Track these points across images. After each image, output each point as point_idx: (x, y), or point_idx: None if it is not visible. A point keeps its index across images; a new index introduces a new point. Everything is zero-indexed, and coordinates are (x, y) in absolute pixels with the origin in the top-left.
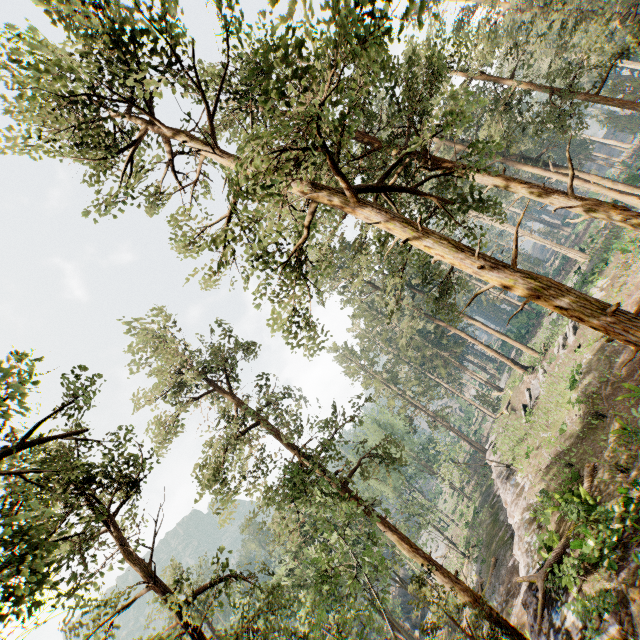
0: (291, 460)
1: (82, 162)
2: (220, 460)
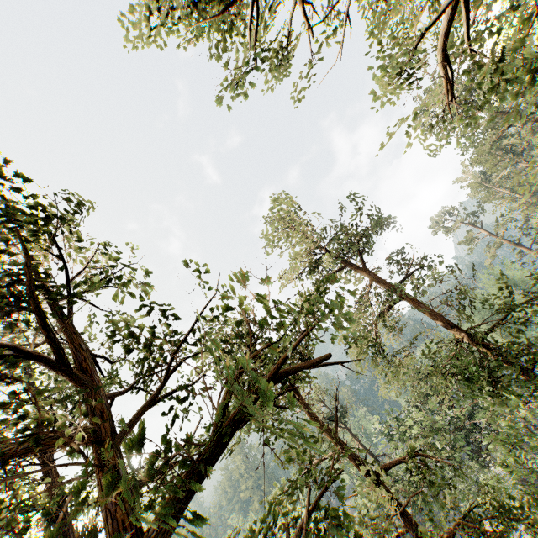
0: (462, 341)
1: (211, 22)
2: (375, 334)
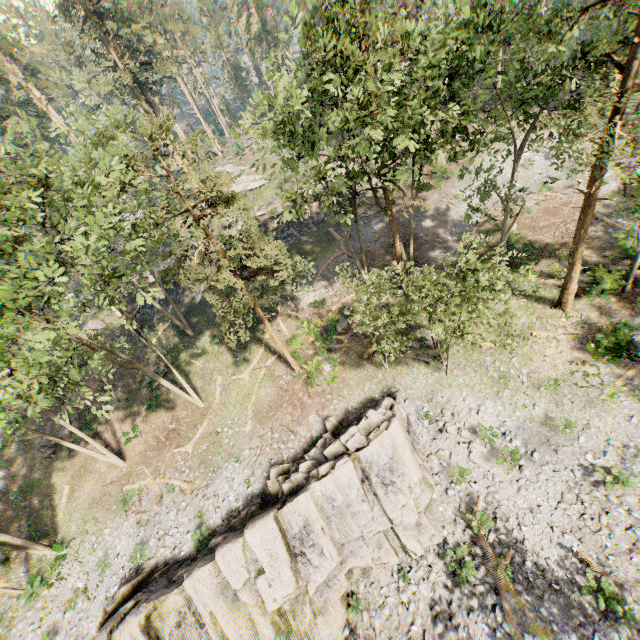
0: None
1: None
2: None
